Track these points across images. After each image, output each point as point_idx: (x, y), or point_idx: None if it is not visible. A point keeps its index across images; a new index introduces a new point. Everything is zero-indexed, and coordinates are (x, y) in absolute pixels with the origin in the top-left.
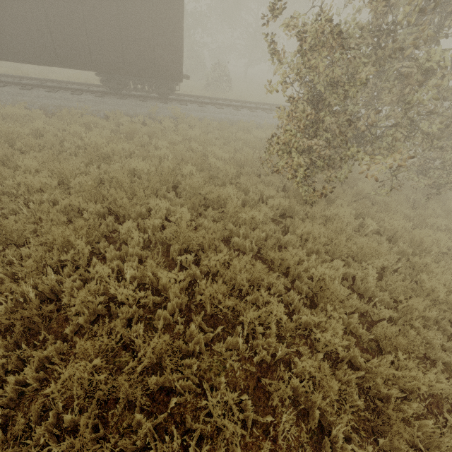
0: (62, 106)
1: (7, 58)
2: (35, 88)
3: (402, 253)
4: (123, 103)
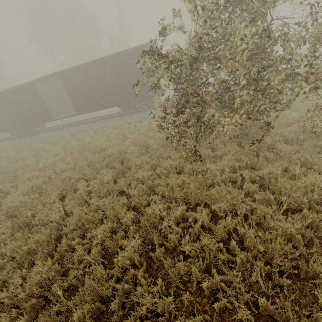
0: (103, 127)
1: (84, 112)
2: (97, 121)
3: (269, 200)
4: (130, 117)
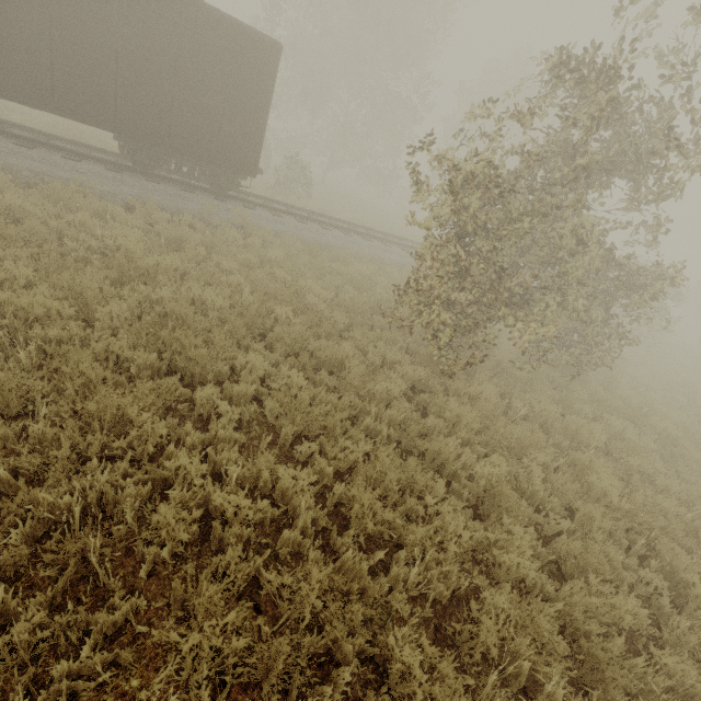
0: (47, 174)
1: None
2: None
3: (556, 447)
4: (155, 189)
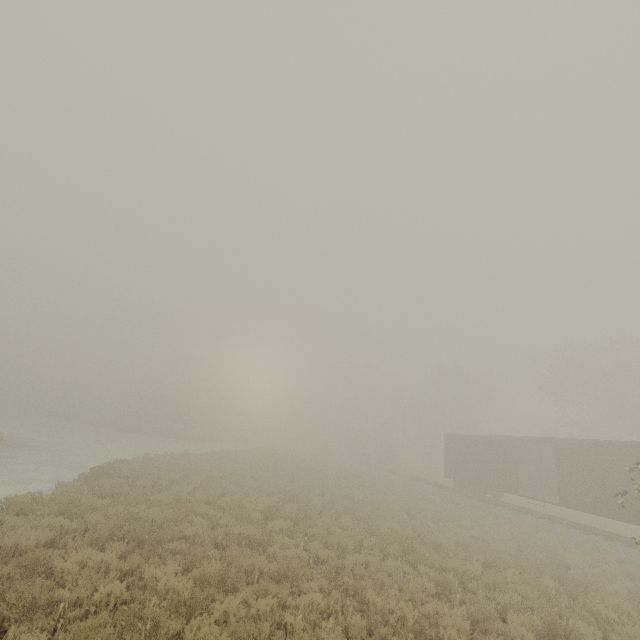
0: (598, 547)
1: (571, 506)
2: (594, 535)
3: None
4: None
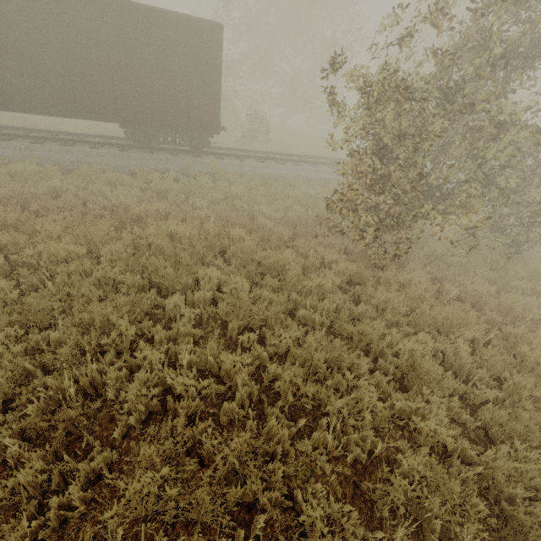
0: (80, 161)
1: (18, 109)
2: (47, 142)
3: (490, 322)
4: (151, 157)
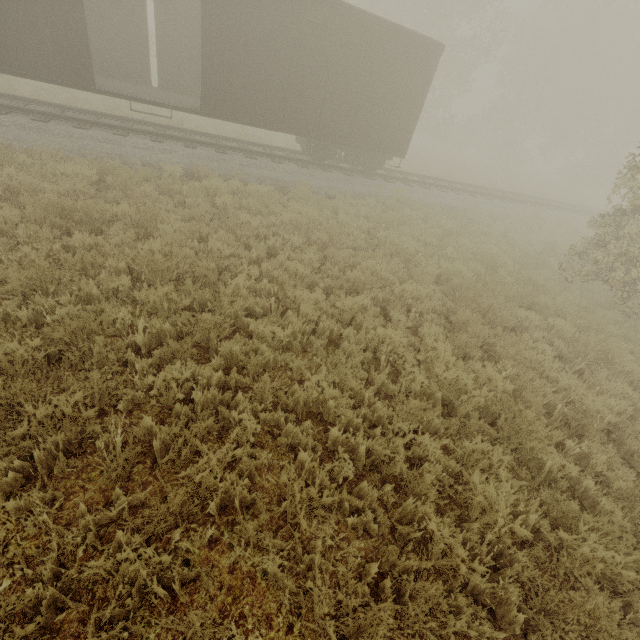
0: (279, 180)
1: (228, 117)
2: (228, 151)
3: None
4: (333, 177)
